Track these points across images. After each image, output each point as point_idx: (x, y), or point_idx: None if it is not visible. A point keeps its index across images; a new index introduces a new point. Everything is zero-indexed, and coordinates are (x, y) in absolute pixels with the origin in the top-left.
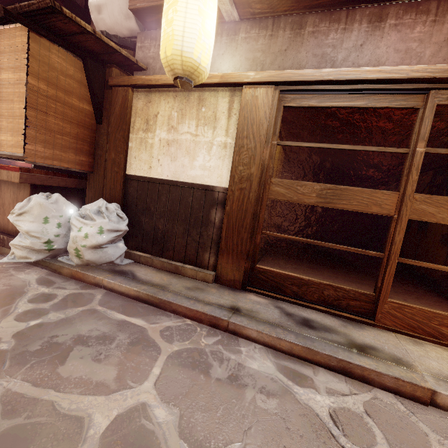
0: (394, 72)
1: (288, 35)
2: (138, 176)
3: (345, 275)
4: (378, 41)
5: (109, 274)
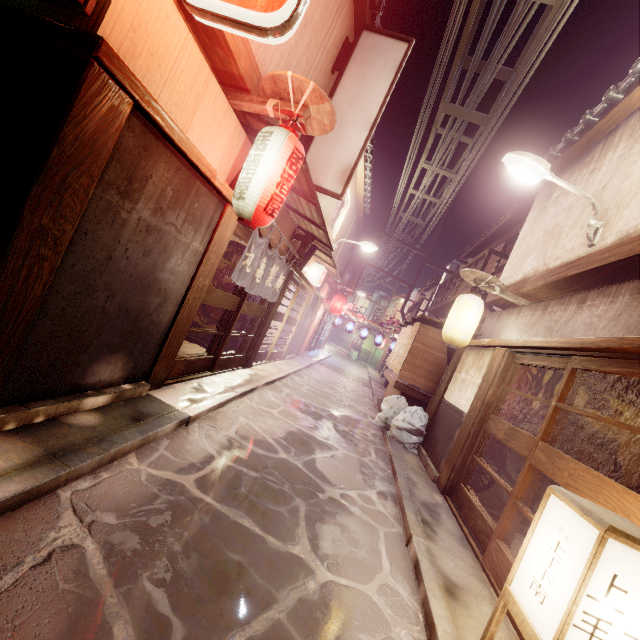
0: (545, 342)
1: (539, 314)
2: (445, 400)
3: None
4: (577, 317)
5: (394, 444)
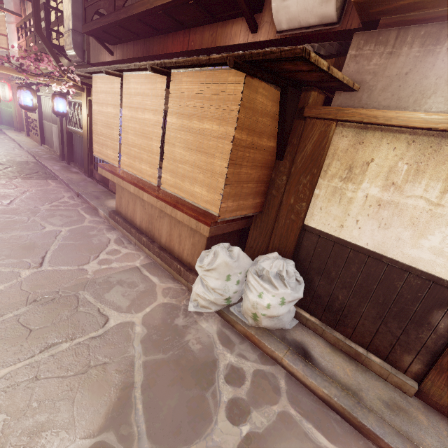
0: None
1: None
2: (320, 231)
3: None
4: None
5: (285, 348)
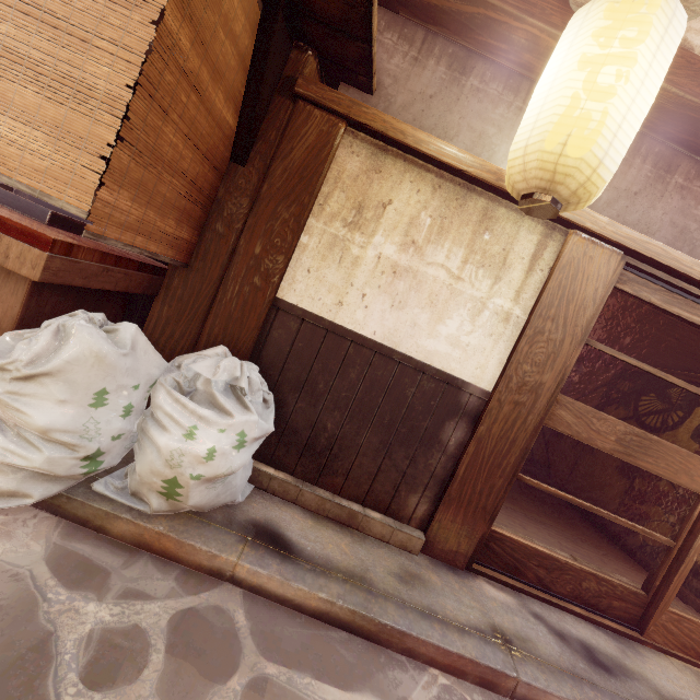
0: None
1: (647, 172)
2: (305, 312)
3: (517, 503)
4: None
5: (241, 541)
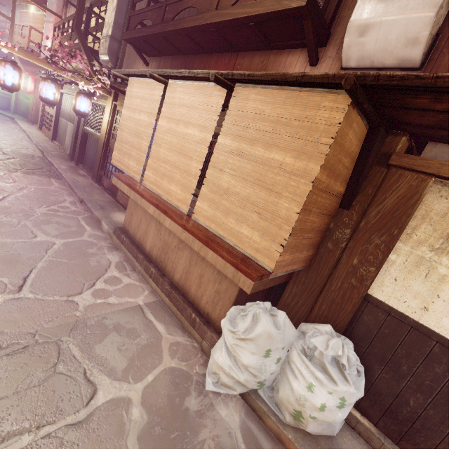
0: None
1: None
2: (391, 308)
3: None
4: None
5: None
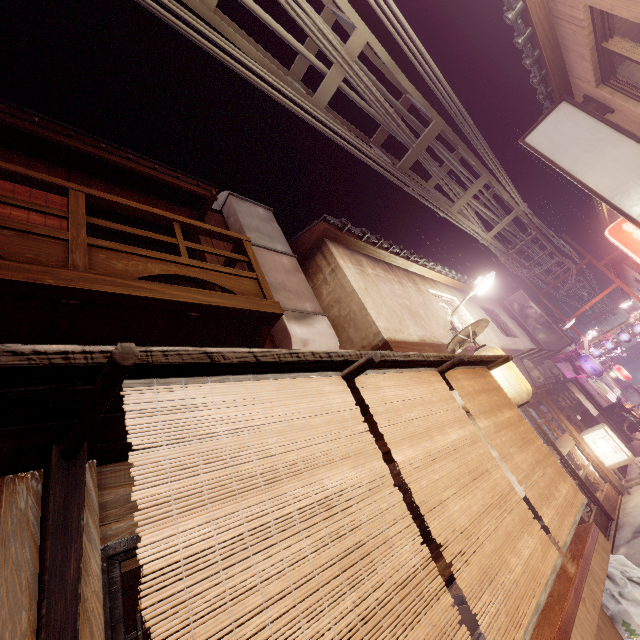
0: None
1: None
2: None
3: None
4: None
5: None
